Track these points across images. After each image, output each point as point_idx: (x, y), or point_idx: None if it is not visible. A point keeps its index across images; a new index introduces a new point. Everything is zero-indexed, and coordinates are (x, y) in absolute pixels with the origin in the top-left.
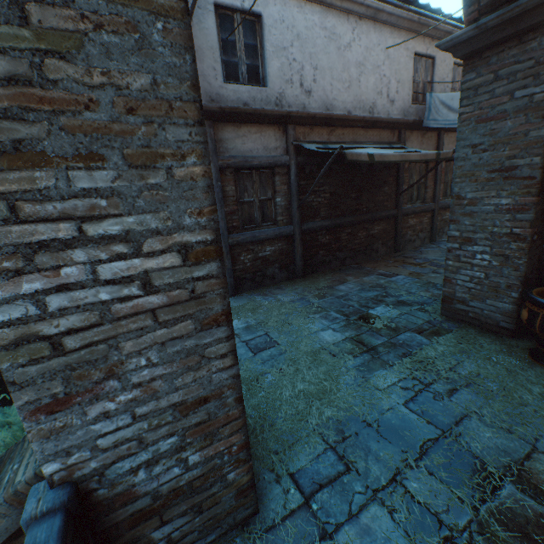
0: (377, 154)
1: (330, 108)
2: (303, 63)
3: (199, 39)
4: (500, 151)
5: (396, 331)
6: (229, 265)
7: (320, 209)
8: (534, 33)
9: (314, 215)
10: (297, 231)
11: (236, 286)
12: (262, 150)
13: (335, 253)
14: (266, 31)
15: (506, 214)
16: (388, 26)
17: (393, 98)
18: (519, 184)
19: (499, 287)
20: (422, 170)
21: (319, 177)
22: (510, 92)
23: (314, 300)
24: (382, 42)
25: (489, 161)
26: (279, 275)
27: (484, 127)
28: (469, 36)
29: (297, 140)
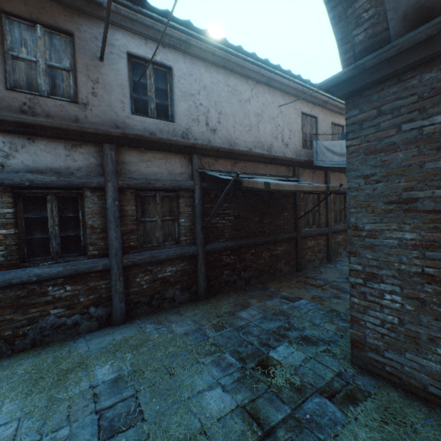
0: (274, 183)
1: (233, 144)
2: (209, 108)
3: (109, 76)
4: (395, 182)
5: (301, 392)
6: (121, 288)
7: (225, 230)
8: (412, 72)
9: (218, 236)
10: (201, 251)
11: (129, 310)
12: (167, 174)
13: (240, 273)
14: (176, 80)
15: (413, 250)
16: (279, 91)
17: (287, 142)
18: (423, 217)
19: (419, 338)
20: (315, 200)
21: (219, 201)
22: (396, 125)
23: (210, 332)
24: (275, 101)
25: (384, 192)
26: (180, 297)
27: (374, 158)
28: (349, 76)
29: (203, 168)
